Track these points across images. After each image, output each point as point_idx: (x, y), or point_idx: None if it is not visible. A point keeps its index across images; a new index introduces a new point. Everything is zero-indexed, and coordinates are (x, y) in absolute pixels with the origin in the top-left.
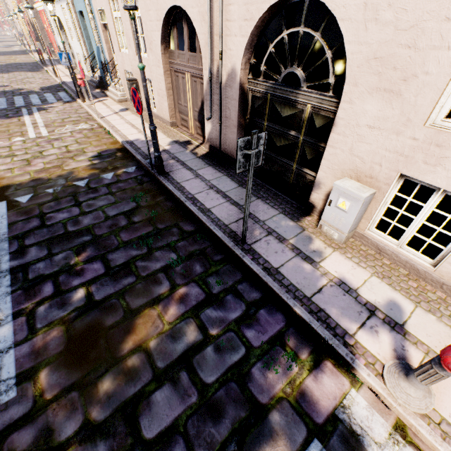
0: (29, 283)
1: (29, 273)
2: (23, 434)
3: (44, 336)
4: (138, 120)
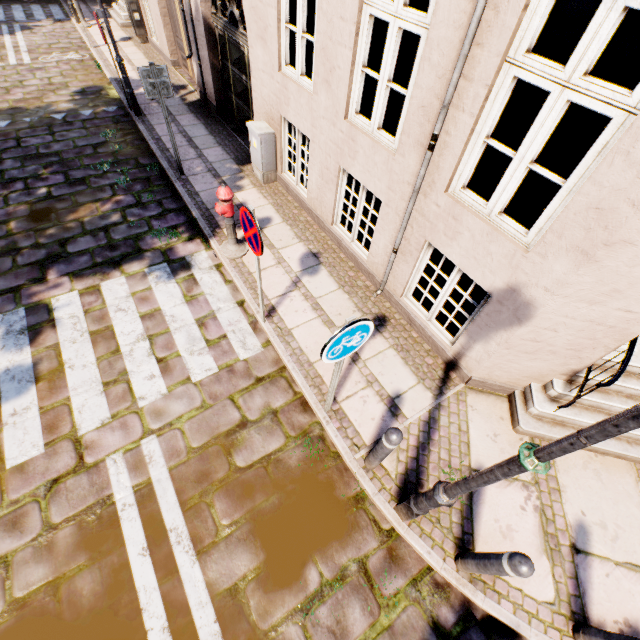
0: (5, 181)
1: (6, 176)
2: (0, 242)
3: (15, 208)
4: (138, 55)
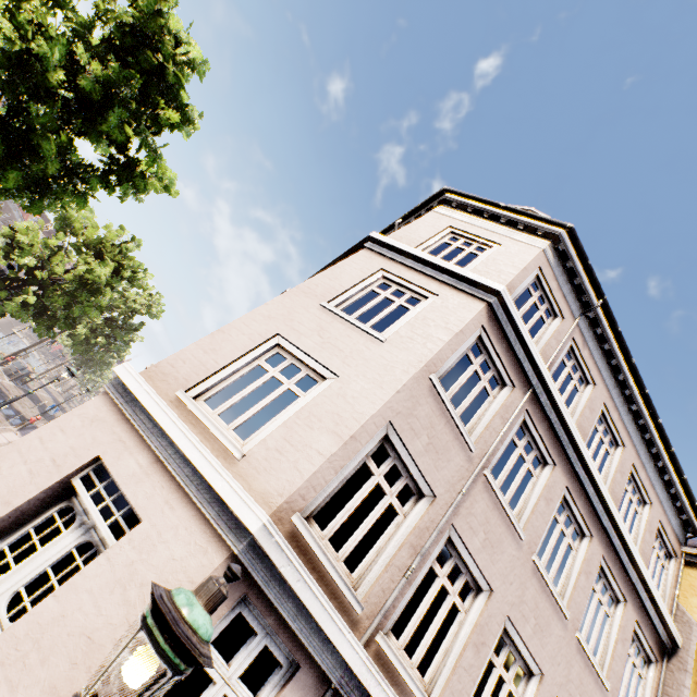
0: None
1: None
2: None
3: None
4: None
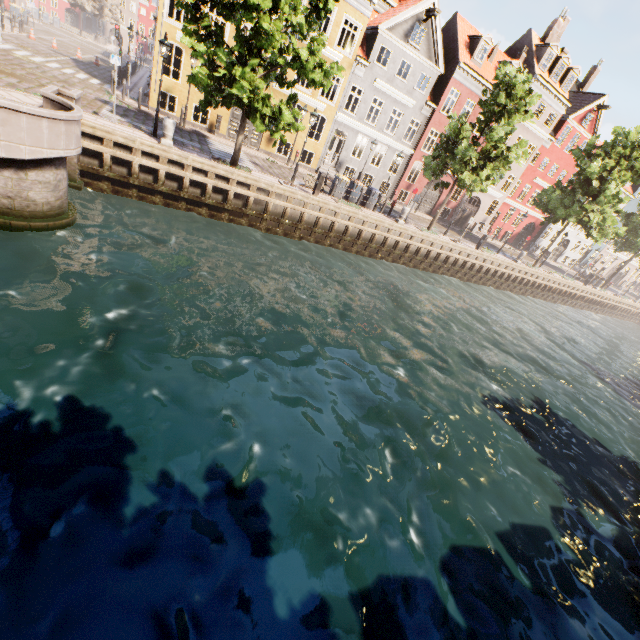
0: None
1: None
2: None
3: None
4: None
